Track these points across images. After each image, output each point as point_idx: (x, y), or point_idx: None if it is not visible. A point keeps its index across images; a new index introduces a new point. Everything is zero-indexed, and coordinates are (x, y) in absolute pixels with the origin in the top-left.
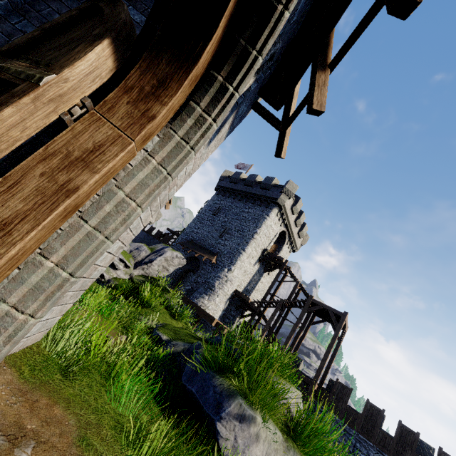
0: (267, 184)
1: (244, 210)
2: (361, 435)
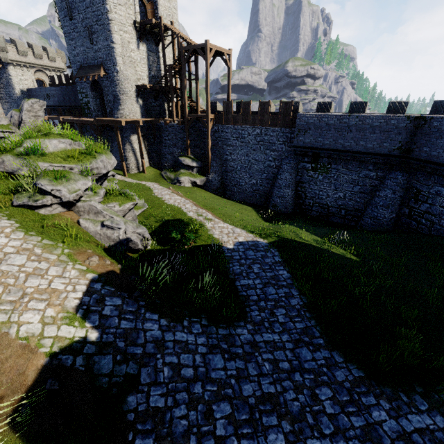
0: None
1: None
2: (243, 126)
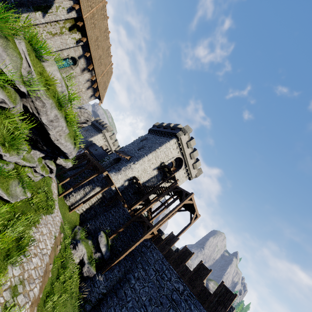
0: (174, 127)
1: (157, 139)
2: (171, 266)
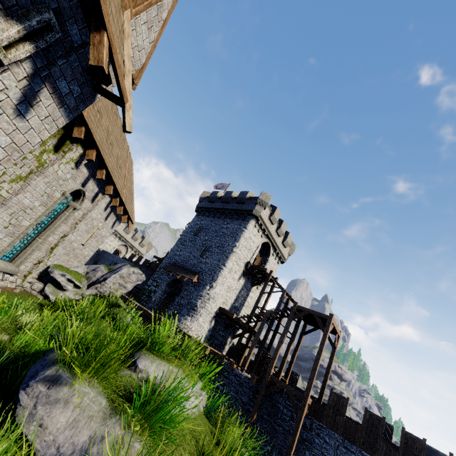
0: (242, 198)
1: (222, 226)
2: (364, 451)
